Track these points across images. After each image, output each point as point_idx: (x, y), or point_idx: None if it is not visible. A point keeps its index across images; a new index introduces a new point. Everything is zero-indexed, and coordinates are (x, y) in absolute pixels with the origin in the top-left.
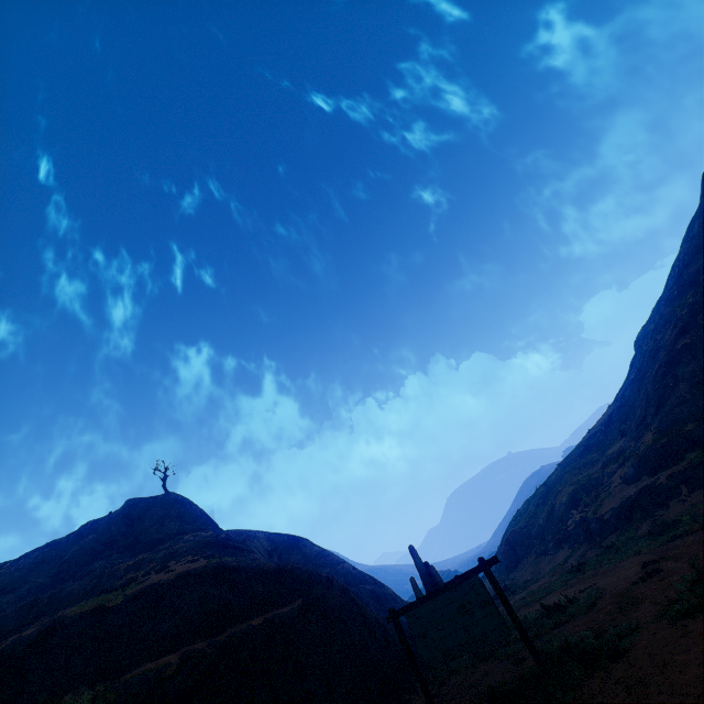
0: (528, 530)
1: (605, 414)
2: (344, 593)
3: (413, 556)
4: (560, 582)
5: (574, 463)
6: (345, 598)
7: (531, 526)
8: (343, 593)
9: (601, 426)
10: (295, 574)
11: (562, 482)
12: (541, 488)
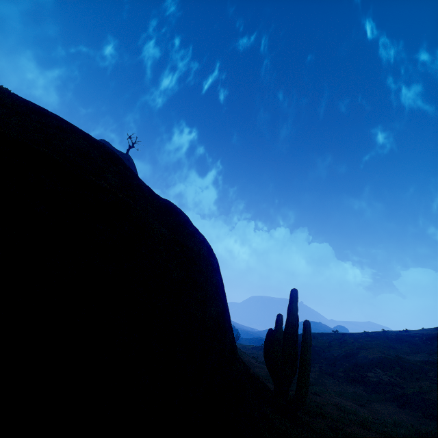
0: (318, 350)
1: (427, 331)
2: (218, 271)
3: (292, 299)
4: (407, 436)
5: (382, 340)
6: (216, 276)
7: (322, 350)
8: (217, 270)
9: (423, 335)
10: (182, 219)
11: (366, 344)
12: (340, 335)
